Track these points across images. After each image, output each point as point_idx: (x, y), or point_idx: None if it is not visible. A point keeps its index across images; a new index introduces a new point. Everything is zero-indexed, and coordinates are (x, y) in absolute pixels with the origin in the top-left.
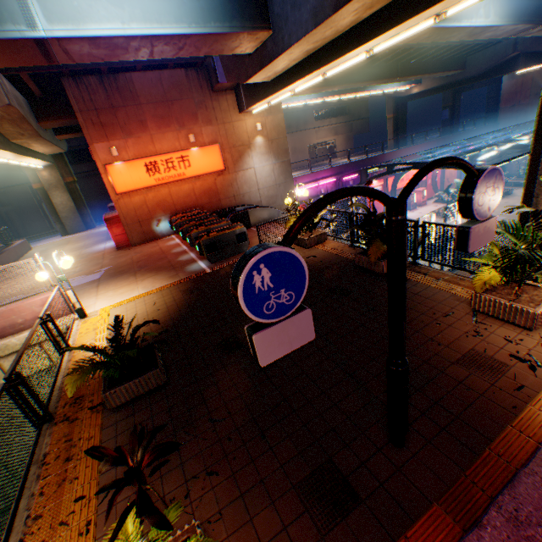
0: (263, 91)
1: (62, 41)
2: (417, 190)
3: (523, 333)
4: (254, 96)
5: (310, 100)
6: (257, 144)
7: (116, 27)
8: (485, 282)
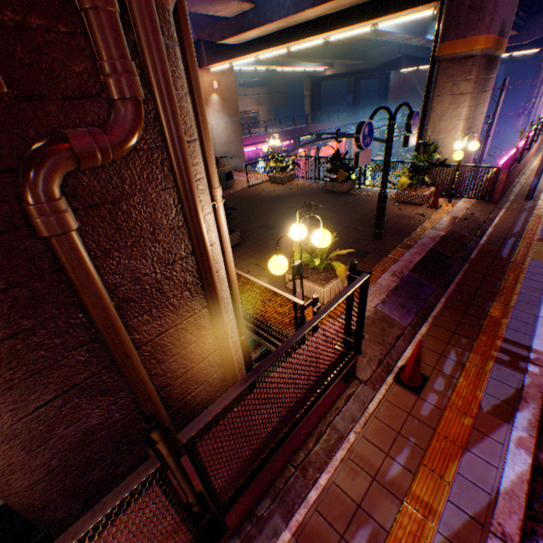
0: (229, 52)
1: None
2: None
3: (418, 207)
4: (218, 56)
5: (245, 66)
6: (214, 101)
7: None
8: (402, 184)
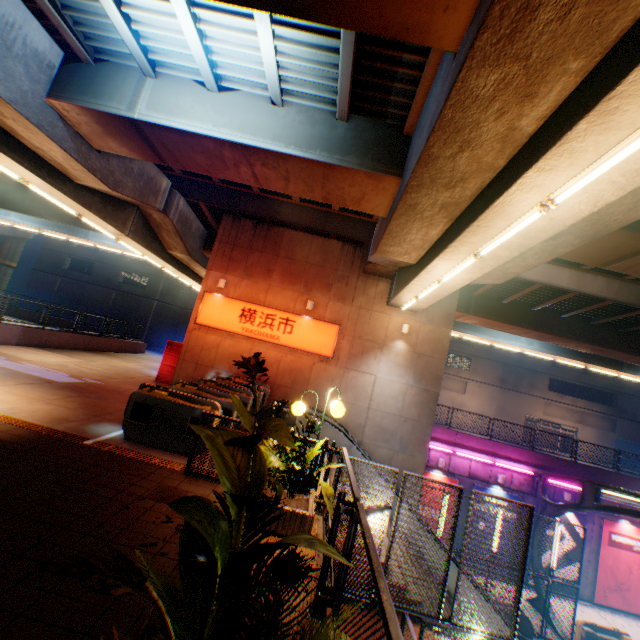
0: (407, 275)
1: (153, 129)
2: None
3: None
4: (400, 283)
5: (529, 348)
6: (395, 348)
7: (206, 127)
8: None
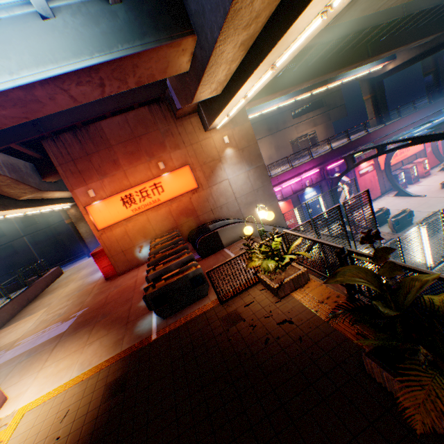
0: (217, 105)
1: None
2: (416, 161)
3: None
4: (211, 113)
5: (281, 102)
6: (228, 156)
7: (4, 80)
8: None
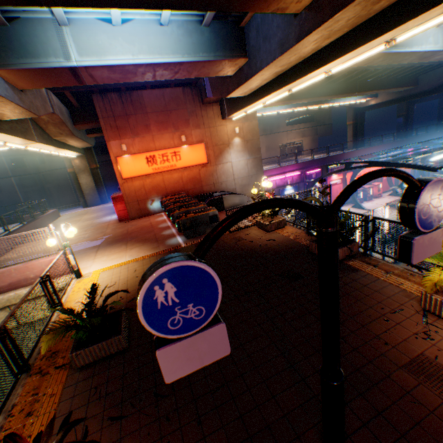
0: (241, 103)
1: (88, 69)
2: (373, 183)
3: None
4: (234, 107)
5: (281, 110)
6: (235, 143)
7: (128, 58)
8: (436, 283)
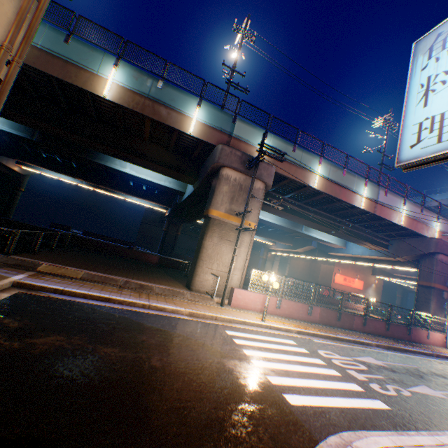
0: (391, 275)
1: None
2: None
3: None
4: (384, 274)
5: None
6: (372, 286)
7: None
8: None
